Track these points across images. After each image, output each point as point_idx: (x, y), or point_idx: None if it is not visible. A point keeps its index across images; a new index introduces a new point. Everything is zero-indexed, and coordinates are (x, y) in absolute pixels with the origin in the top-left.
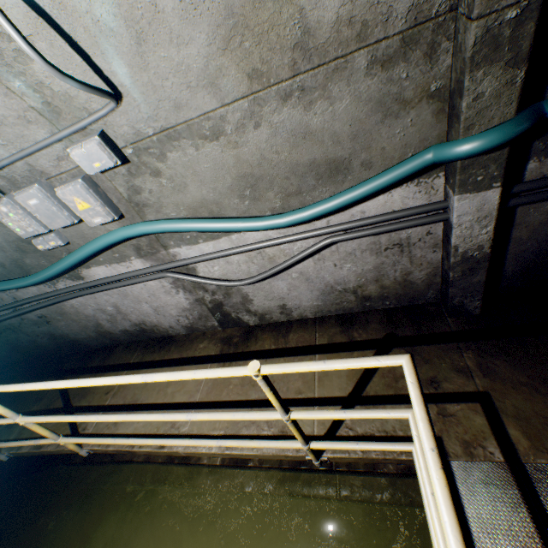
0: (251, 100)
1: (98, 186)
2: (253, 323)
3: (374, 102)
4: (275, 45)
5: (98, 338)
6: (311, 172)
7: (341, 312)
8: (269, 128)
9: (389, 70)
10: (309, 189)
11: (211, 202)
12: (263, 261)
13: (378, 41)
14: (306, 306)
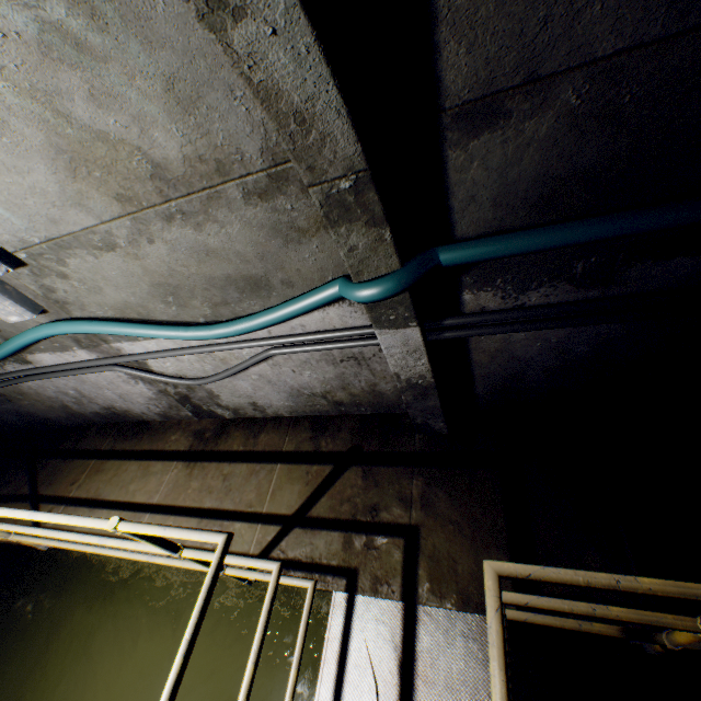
0: (132, 219)
1: (5, 283)
2: (228, 416)
3: (269, 228)
4: (129, 175)
5: (71, 418)
6: (231, 286)
7: (317, 413)
8: (165, 244)
9: (270, 201)
10: (236, 301)
11: (135, 305)
12: (216, 362)
13: (243, 176)
14: (279, 406)
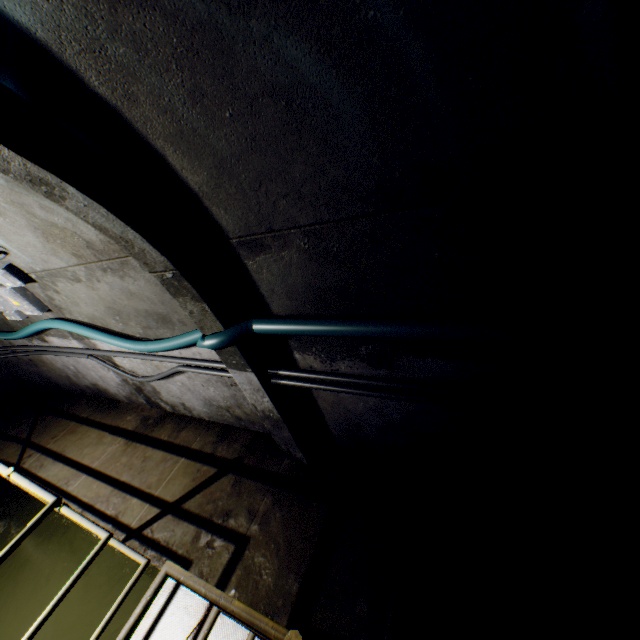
0: (85, 267)
1: (27, 290)
2: (169, 410)
3: (161, 286)
4: (76, 245)
5: (73, 386)
6: (150, 317)
7: (227, 422)
8: (107, 284)
9: None
10: (156, 327)
11: (99, 317)
12: (153, 366)
13: None
14: (200, 410)
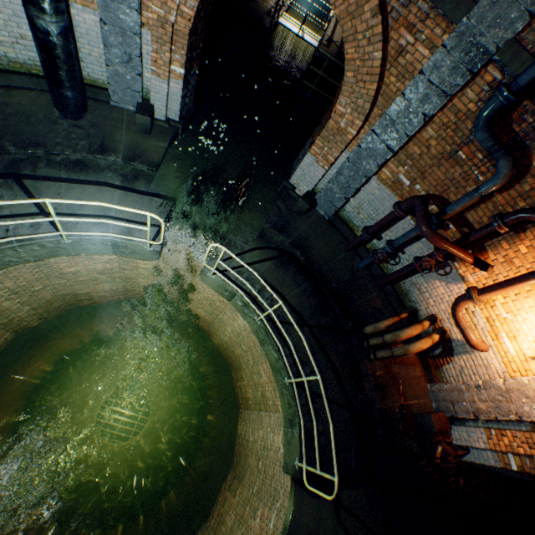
0: None
1: None
2: None
3: None
4: None
5: None
6: None
7: None
8: None
9: None
10: None
11: None
12: None
13: None
14: None
